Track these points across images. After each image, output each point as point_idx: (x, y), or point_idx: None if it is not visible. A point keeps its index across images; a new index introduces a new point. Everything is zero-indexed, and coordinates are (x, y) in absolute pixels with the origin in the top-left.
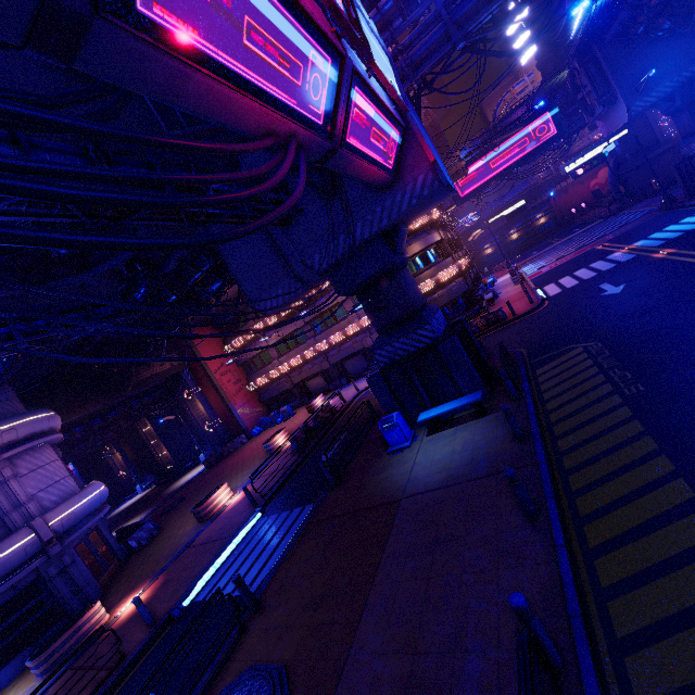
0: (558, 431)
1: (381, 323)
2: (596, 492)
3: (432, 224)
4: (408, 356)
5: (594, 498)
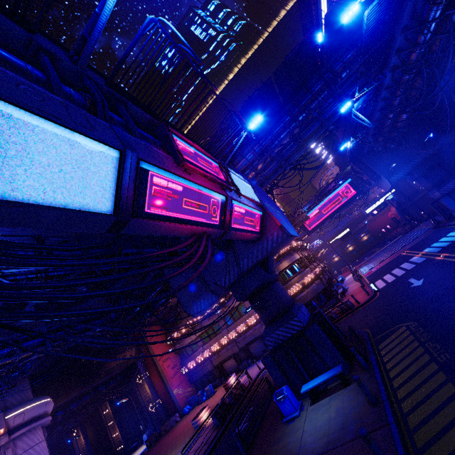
0: (400, 395)
1: (266, 317)
2: (434, 448)
3: (293, 249)
4: (287, 340)
5: (434, 454)
